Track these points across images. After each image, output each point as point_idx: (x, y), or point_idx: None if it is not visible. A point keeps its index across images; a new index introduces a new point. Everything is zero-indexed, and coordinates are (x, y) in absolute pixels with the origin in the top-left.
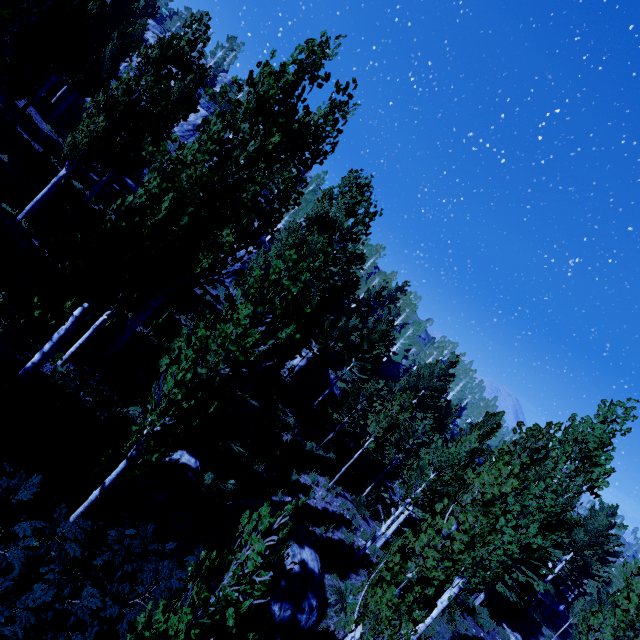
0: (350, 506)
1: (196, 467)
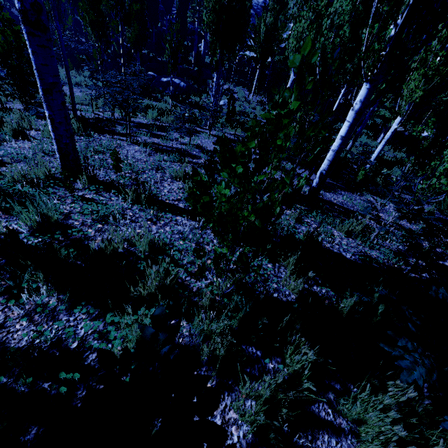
0: (247, 93)
1: (153, 75)
